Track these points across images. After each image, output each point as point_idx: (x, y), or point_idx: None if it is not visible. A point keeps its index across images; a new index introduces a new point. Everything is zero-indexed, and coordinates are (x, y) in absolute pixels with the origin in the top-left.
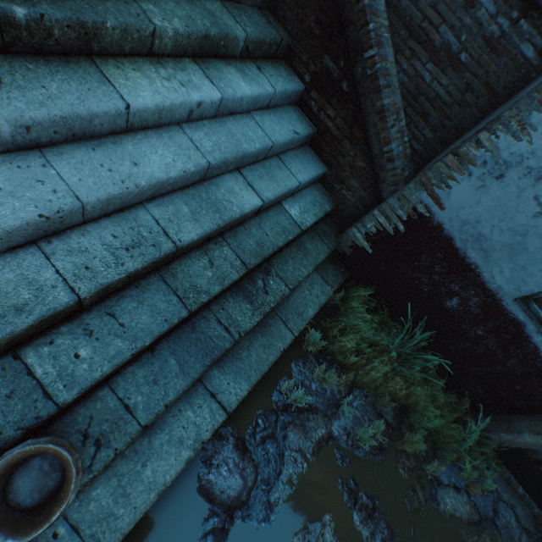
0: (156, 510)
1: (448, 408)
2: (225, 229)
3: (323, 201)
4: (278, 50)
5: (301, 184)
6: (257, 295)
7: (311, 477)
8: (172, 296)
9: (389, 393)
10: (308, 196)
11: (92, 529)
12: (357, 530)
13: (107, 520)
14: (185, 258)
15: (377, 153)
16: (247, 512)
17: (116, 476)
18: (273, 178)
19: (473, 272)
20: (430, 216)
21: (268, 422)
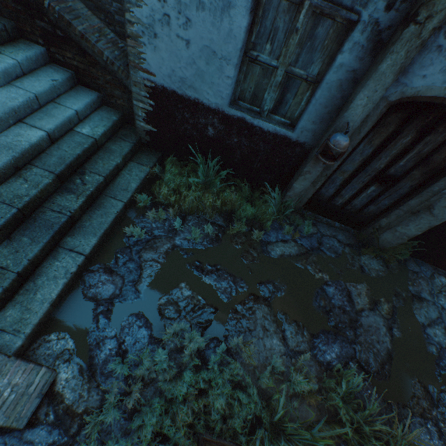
0: (61, 315)
1: (259, 199)
2: (30, 159)
3: (110, 115)
4: (9, 34)
5: (79, 111)
6: (78, 188)
7: (165, 269)
8: (2, 205)
9: (212, 208)
10: (96, 117)
11: (13, 328)
12: (207, 284)
13: (21, 322)
14: (6, 184)
15: (104, 64)
16: (123, 298)
17: (19, 303)
18: (51, 116)
19: (200, 104)
20: (155, 85)
21: (125, 254)
